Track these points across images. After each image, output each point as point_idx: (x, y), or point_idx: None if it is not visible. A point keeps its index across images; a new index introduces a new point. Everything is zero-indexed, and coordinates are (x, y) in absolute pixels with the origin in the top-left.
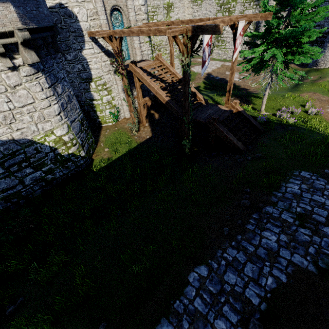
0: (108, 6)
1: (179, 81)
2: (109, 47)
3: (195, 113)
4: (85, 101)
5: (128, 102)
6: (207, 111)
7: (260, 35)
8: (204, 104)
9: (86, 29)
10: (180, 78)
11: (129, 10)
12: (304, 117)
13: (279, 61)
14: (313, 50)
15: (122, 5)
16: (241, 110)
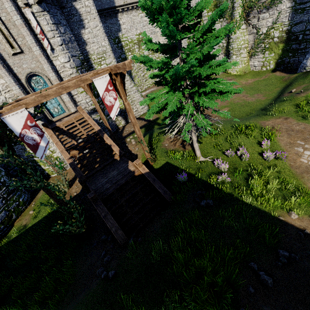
0: (22, 76)
1: (96, 134)
2: (31, 110)
3: (97, 177)
4: (28, 158)
5: (48, 162)
6: (111, 172)
7: (161, 75)
8: (118, 160)
9: (2, 102)
10: (97, 131)
11: (47, 72)
12: (257, 164)
13: (191, 103)
14: (219, 88)
15: (39, 70)
16: (145, 172)
